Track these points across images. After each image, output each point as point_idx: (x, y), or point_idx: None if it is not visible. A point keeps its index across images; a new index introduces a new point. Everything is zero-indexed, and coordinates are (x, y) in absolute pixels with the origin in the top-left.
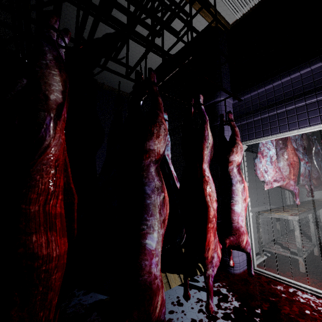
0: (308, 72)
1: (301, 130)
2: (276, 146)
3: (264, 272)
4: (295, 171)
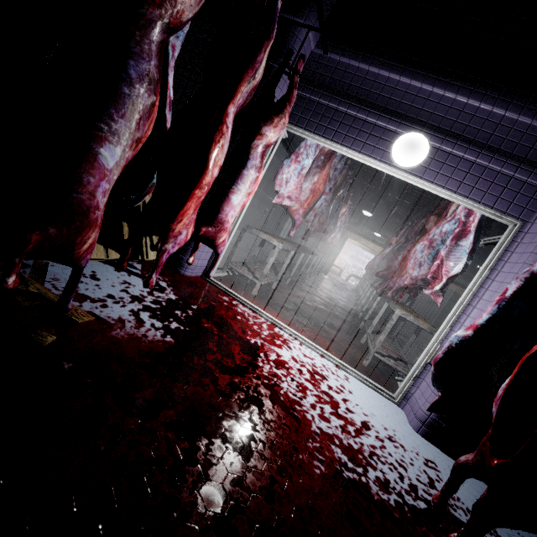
0: (405, 85)
1: (350, 152)
2: (315, 161)
3: (218, 284)
4: (312, 201)
